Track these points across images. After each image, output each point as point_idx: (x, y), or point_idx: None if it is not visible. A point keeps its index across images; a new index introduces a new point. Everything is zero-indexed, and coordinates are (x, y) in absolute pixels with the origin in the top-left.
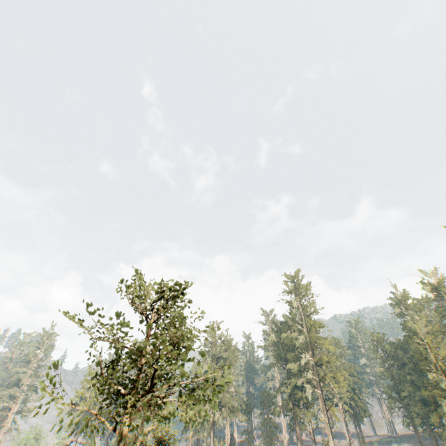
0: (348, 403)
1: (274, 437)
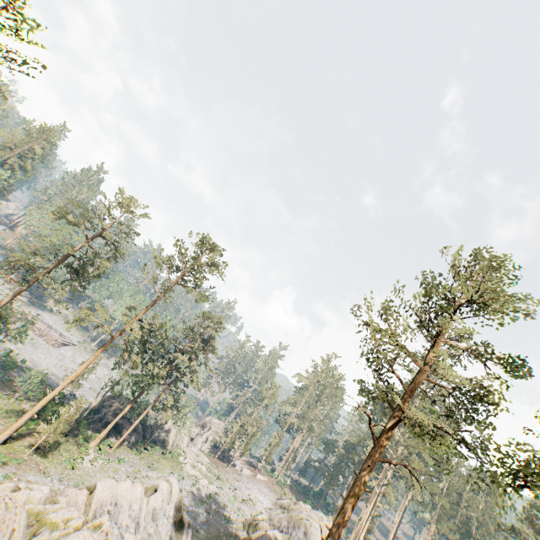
0: (450, 538)
1: (336, 481)
